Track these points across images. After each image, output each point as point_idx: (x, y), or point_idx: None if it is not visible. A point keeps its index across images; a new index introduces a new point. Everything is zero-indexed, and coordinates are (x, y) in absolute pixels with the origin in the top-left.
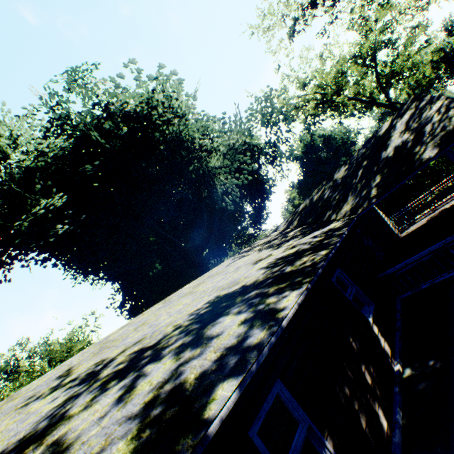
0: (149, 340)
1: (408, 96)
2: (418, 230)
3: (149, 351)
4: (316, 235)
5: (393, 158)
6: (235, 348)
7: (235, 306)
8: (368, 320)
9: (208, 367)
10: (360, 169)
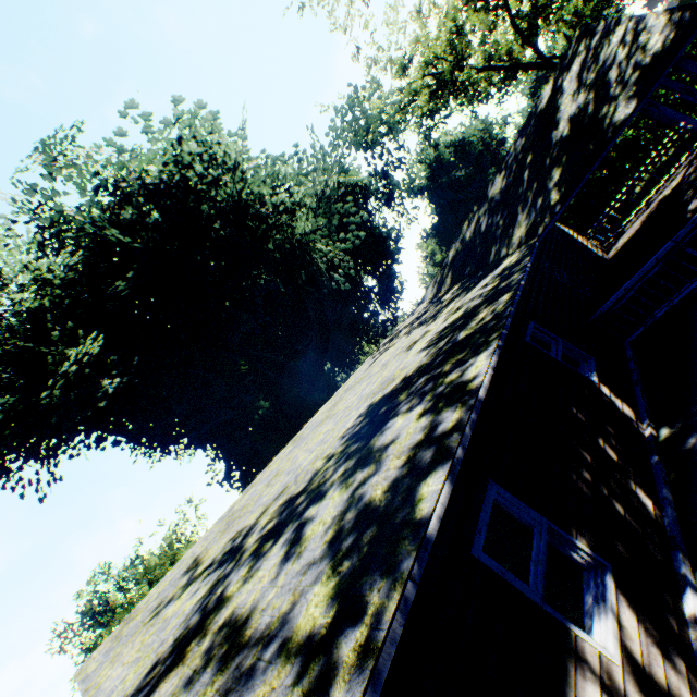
0: (295, 486)
1: (569, 41)
2: (632, 240)
3: (302, 496)
4: (486, 284)
5: (571, 137)
6: (425, 443)
7: (403, 403)
8: (592, 381)
9: (397, 475)
10: (525, 170)
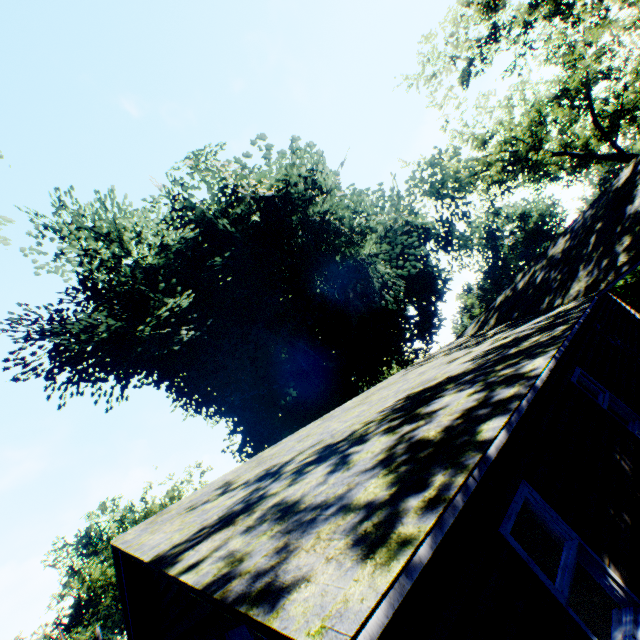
0: (332, 439)
1: None
2: None
3: (342, 442)
4: (538, 321)
5: None
6: (480, 405)
7: (449, 389)
8: (639, 439)
9: (450, 423)
10: (592, 235)
